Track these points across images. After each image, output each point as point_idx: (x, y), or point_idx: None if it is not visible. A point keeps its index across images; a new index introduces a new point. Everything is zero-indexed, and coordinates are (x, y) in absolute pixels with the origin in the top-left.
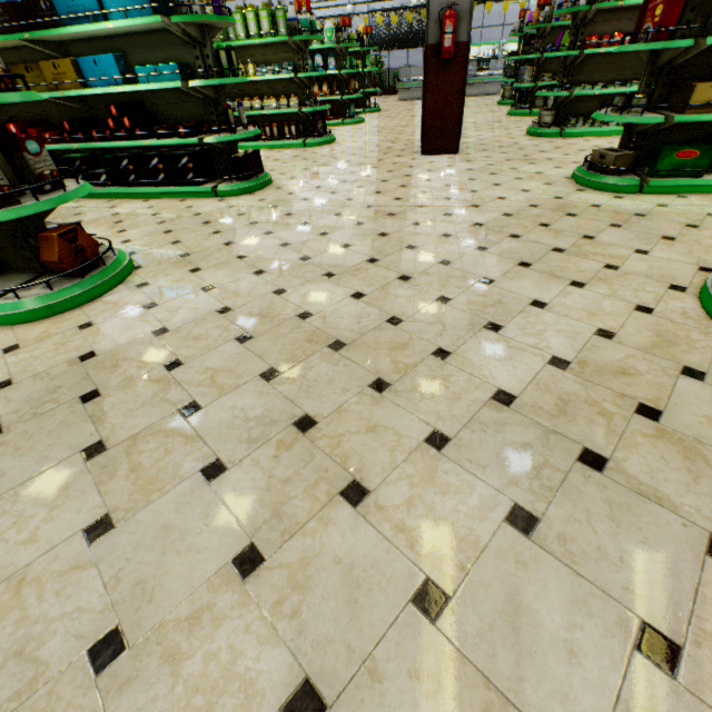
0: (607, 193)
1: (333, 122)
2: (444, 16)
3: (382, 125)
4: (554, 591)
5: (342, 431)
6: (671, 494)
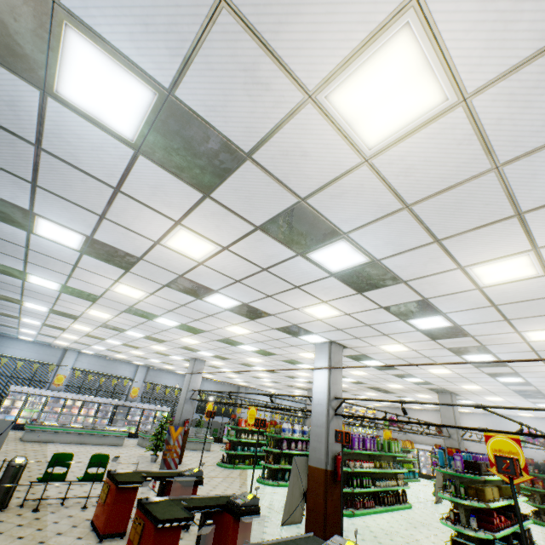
0: None
1: None
2: None
3: None
4: None
5: None
6: None
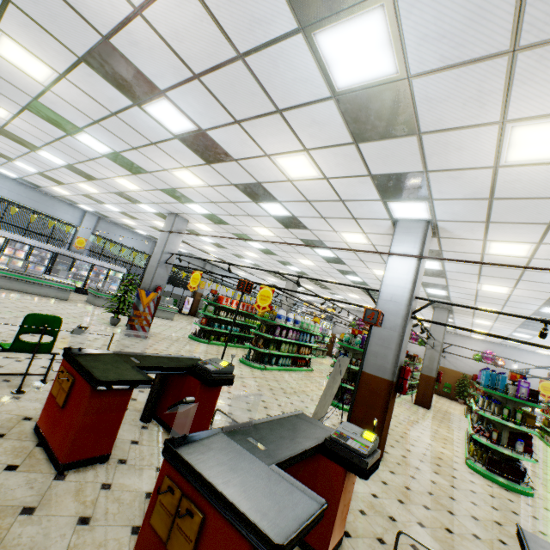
0: None
1: (310, 369)
2: (441, 372)
3: (325, 373)
4: None
5: None
6: None
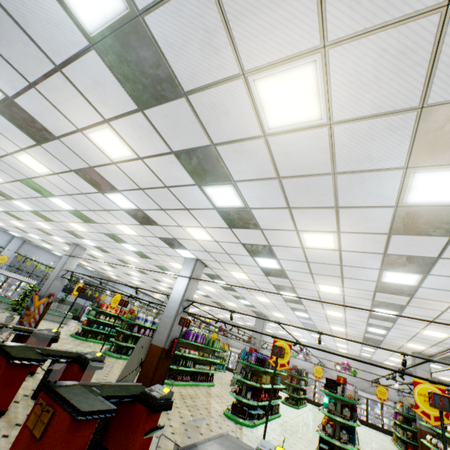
0: (296, 409)
1: None
2: None
3: None
4: (378, 448)
5: (368, 446)
6: (368, 442)
